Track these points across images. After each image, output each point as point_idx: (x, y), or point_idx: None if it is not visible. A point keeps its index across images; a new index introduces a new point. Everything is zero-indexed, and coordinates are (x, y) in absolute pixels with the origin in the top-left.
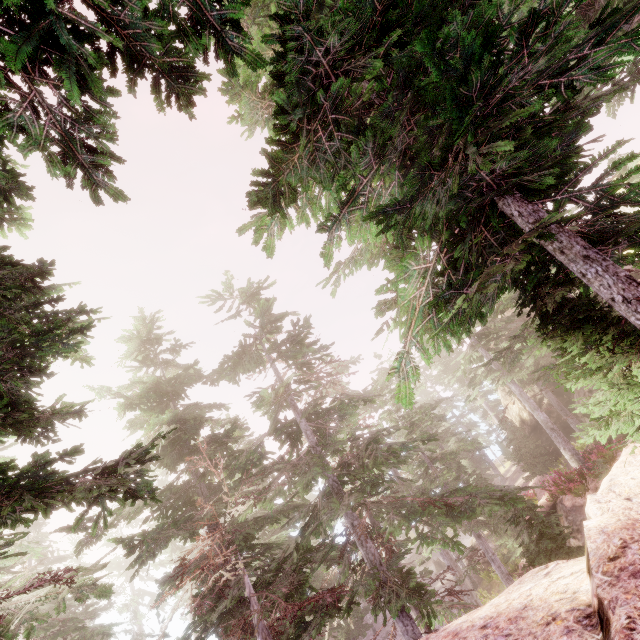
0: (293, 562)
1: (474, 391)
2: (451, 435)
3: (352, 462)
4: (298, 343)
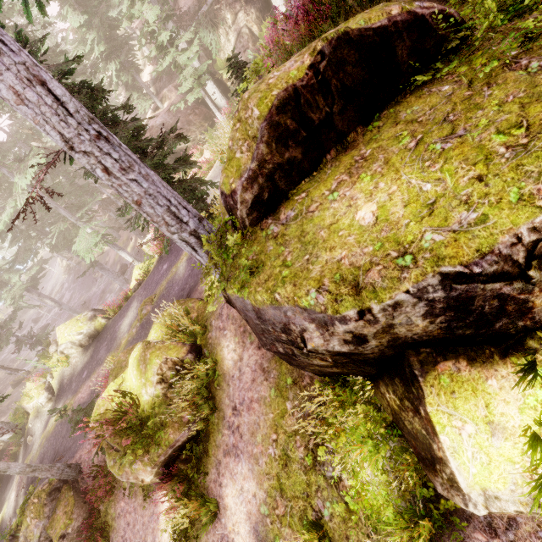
0: None
1: None
2: None
3: None
4: None
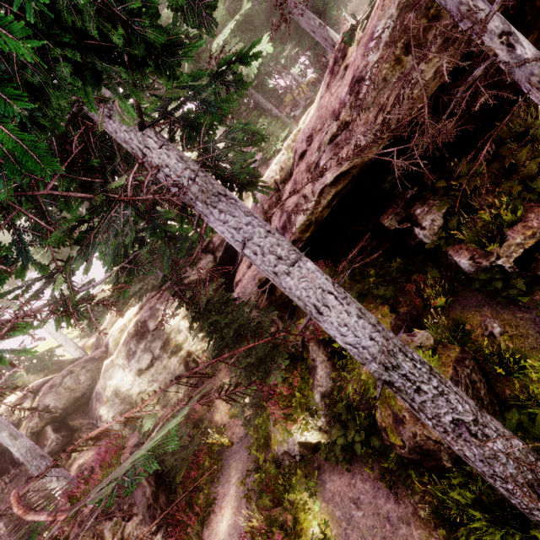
0: None
1: None
2: None
3: None
4: None
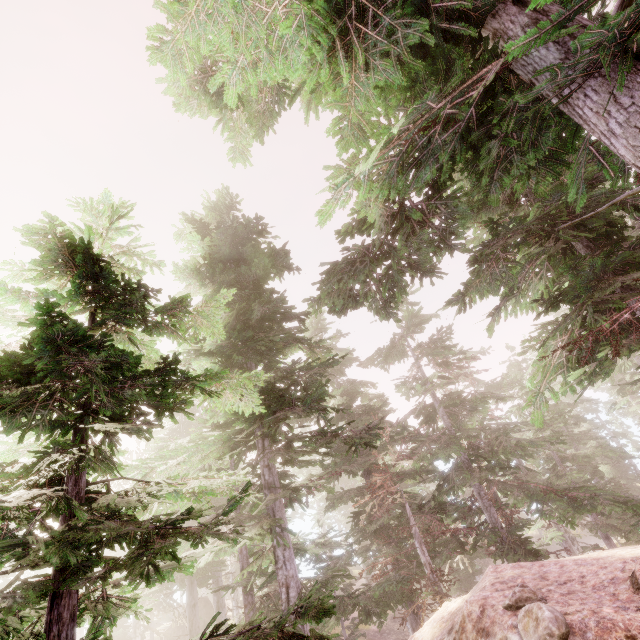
0: (430, 508)
1: (622, 400)
2: (590, 438)
3: (482, 447)
4: (441, 347)
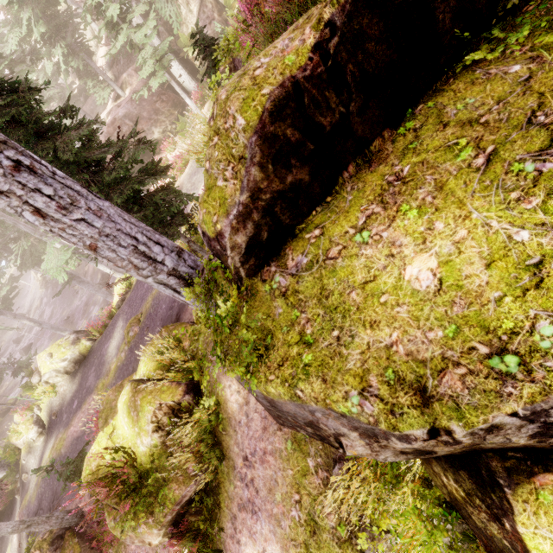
0: None
1: None
2: None
3: None
4: None
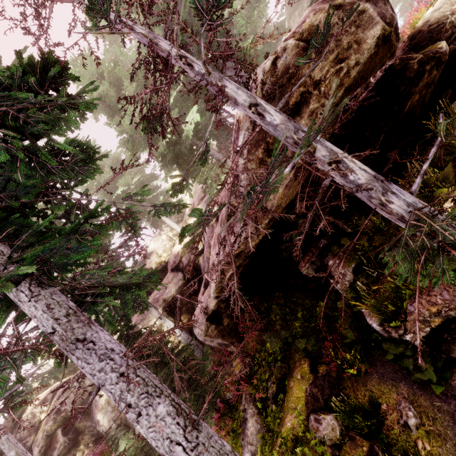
0: None
1: None
2: None
3: None
4: None
